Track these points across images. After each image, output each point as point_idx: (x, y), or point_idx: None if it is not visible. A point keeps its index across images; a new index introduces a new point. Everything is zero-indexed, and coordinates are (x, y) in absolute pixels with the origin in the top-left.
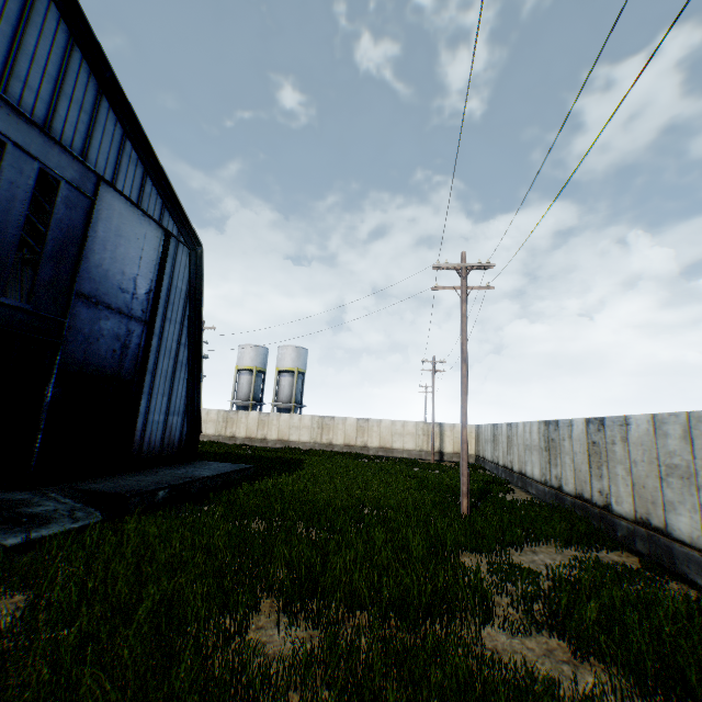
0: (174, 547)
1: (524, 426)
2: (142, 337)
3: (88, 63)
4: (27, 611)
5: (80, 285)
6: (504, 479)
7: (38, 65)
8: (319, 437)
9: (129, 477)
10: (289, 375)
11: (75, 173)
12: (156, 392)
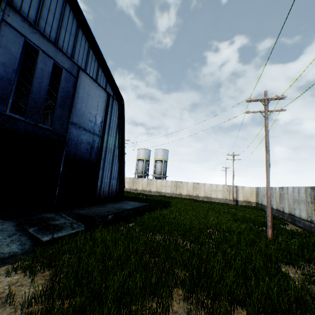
0: (120, 250)
1: (293, 189)
2: (99, 143)
3: (72, 12)
4: (48, 289)
5: (72, 119)
6: (278, 217)
7: (51, 13)
8: (175, 190)
9: (95, 208)
10: (160, 162)
11: (68, 65)
12: (105, 168)
